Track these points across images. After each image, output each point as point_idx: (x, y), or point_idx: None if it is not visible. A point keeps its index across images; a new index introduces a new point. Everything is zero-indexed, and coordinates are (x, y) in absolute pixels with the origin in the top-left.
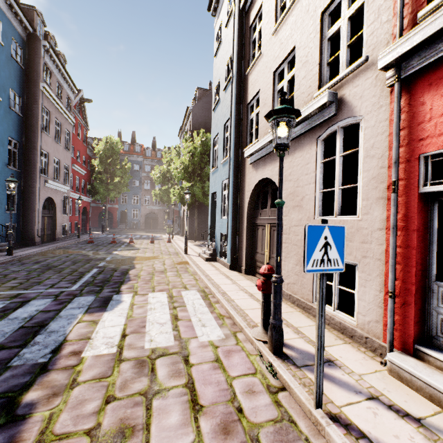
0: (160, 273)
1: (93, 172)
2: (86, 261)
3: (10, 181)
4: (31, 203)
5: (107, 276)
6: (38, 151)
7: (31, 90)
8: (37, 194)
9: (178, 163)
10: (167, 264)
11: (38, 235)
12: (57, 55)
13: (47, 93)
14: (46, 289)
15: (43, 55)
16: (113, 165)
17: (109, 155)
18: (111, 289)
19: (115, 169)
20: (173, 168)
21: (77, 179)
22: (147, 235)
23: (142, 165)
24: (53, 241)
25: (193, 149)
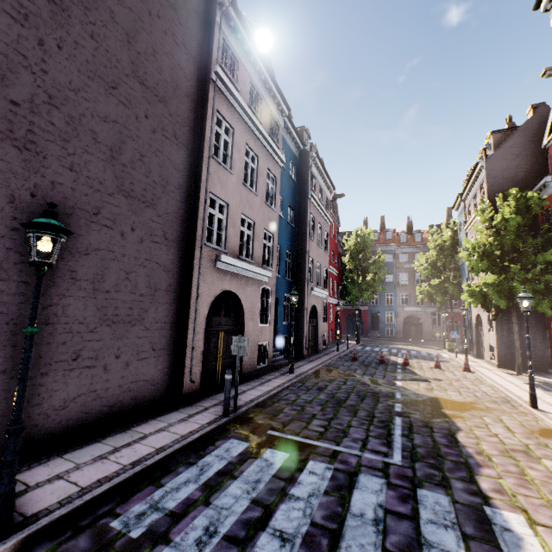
0: (524, 456)
1: (344, 271)
2: (372, 396)
3: (293, 294)
4: (300, 313)
5: (428, 441)
6: (306, 259)
7: (301, 201)
8: (305, 303)
9: (475, 247)
10: (516, 431)
11: (305, 348)
12: (320, 161)
13: (313, 199)
14: (360, 450)
15: (310, 165)
16: (364, 260)
17: (360, 249)
18: (463, 484)
19: (368, 264)
20: (465, 256)
21: (331, 281)
22: (416, 351)
23: (396, 255)
24: (315, 353)
25: (500, 222)
